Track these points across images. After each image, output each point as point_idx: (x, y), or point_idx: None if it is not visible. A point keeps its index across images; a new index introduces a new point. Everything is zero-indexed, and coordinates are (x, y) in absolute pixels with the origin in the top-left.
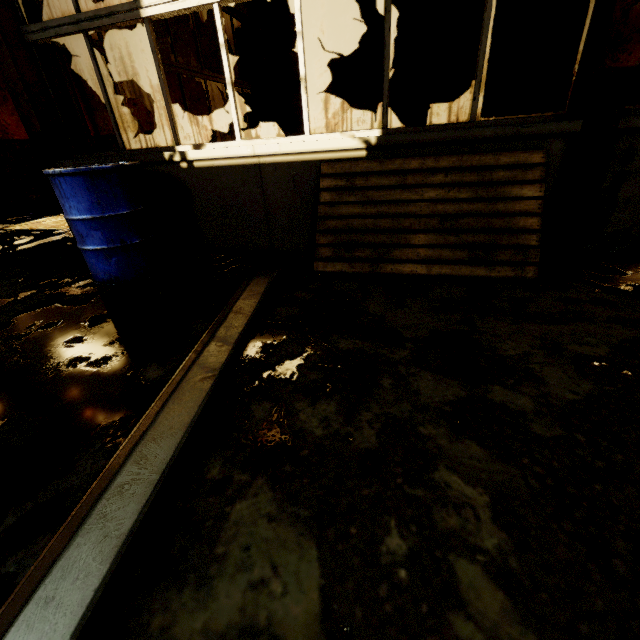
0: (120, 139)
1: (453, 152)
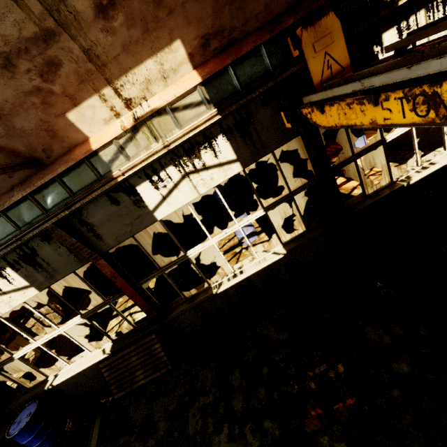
0: (24, 387)
1: (134, 341)
